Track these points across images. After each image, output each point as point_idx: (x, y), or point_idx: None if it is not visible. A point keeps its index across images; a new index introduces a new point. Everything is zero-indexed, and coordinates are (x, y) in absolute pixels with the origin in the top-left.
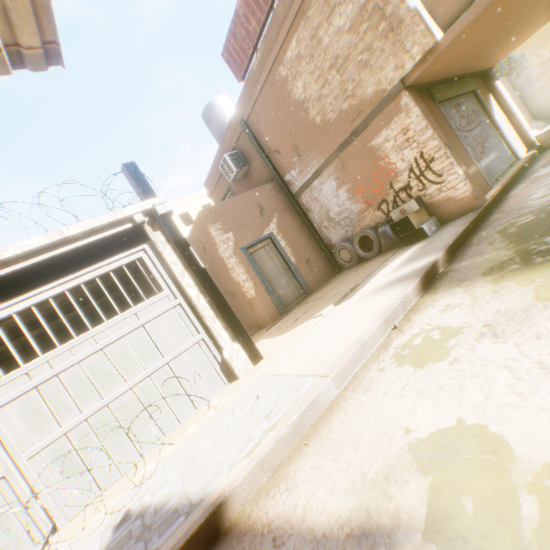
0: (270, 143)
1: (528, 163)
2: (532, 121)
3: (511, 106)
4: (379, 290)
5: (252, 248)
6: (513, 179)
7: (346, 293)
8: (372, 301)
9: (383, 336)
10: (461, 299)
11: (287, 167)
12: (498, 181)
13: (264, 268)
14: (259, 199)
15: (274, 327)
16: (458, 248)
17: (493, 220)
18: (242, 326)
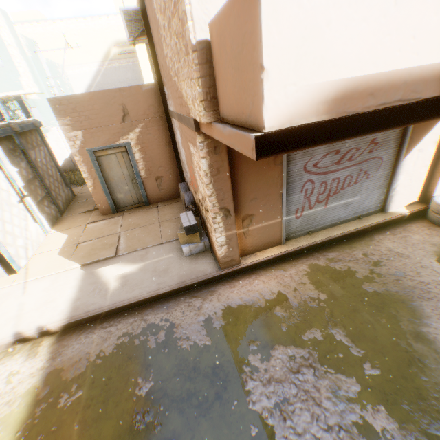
0: (153, 35)
1: (369, 230)
2: None
3: None
4: (77, 294)
5: (101, 152)
6: (311, 248)
7: (99, 259)
8: (54, 305)
9: (0, 351)
10: (19, 379)
11: (163, 78)
12: (303, 239)
13: (109, 172)
14: (126, 102)
15: (88, 227)
16: (140, 306)
17: (191, 300)
18: (2, 253)
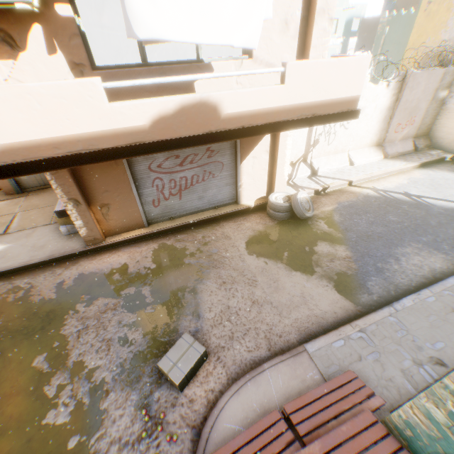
0: None
1: (220, 218)
2: (411, 139)
3: (283, 155)
4: None
5: None
6: (168, 231)
7: None
8: None
9: None
10: None
11: None
12: (164, 223)
13: None
14: None
15: None
16: (13, 273)
17: (56, 269)
18: None
